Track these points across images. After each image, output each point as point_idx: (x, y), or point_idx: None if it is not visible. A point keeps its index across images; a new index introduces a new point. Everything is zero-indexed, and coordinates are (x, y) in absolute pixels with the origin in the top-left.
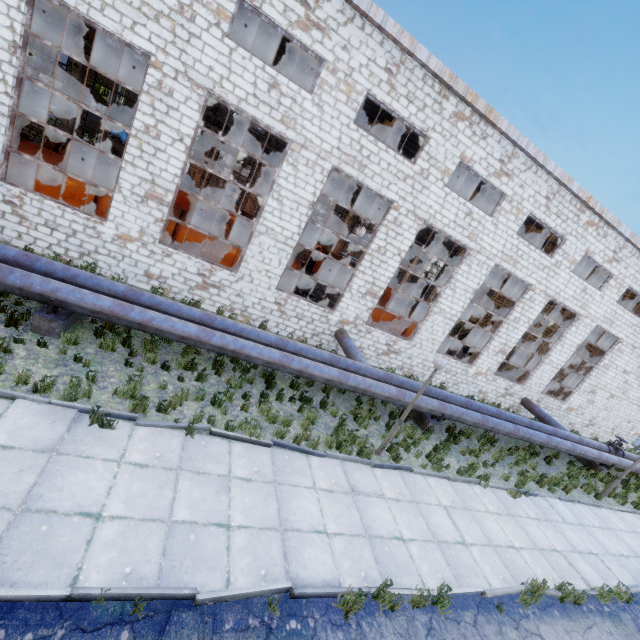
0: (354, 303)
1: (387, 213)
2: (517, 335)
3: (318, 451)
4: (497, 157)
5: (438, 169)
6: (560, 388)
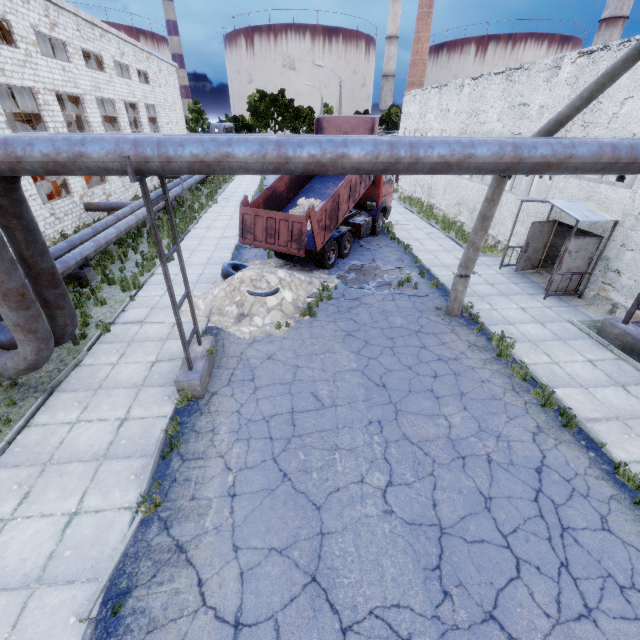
0: (75, 180)
1: (36, 99)
2: None
3: (189, 230)
4: (43, 14)
5: (31, 44)
6: None
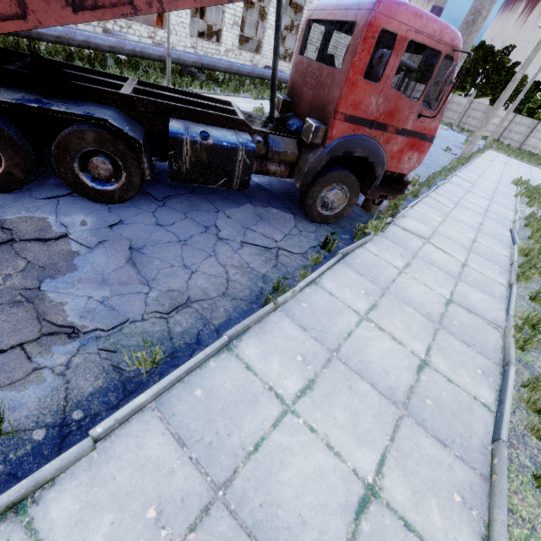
0: None
1: None
2: (240, 3)
3: None
4: None
5: None
6: (287, 54)
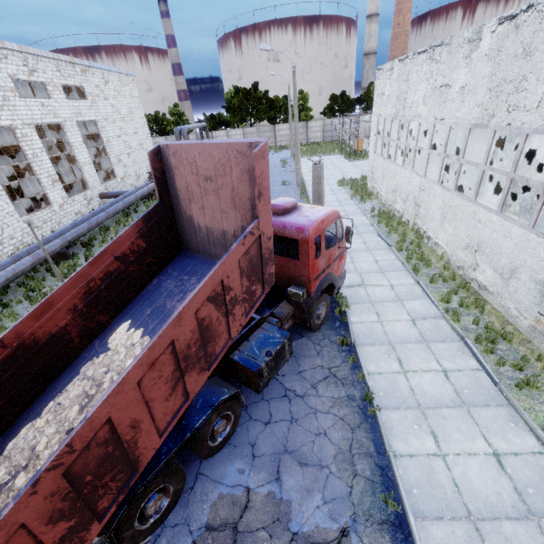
0: None
1: None
2: (48, 164)
3: None
4: None
5: None
6: (107, 172)
